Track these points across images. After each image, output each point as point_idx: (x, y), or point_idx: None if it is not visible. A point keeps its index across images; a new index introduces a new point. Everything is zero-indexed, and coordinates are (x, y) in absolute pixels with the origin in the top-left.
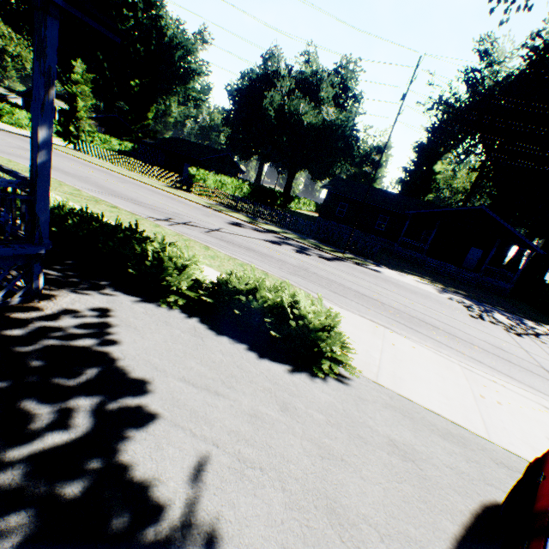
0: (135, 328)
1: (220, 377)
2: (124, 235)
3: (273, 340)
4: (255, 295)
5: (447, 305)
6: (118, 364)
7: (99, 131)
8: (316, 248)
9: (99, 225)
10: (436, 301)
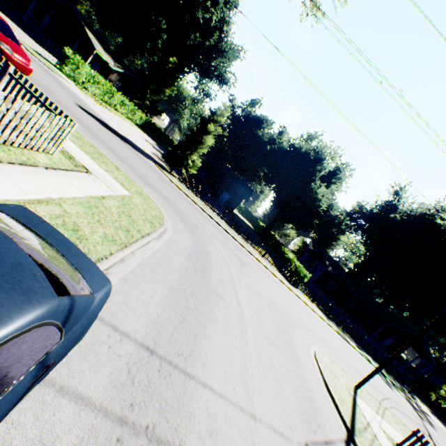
0: None
1: None
2: None
3: None
4: None
5: None
6: None
7: (116, 85)
8: (405, 394)
9: None
10: None
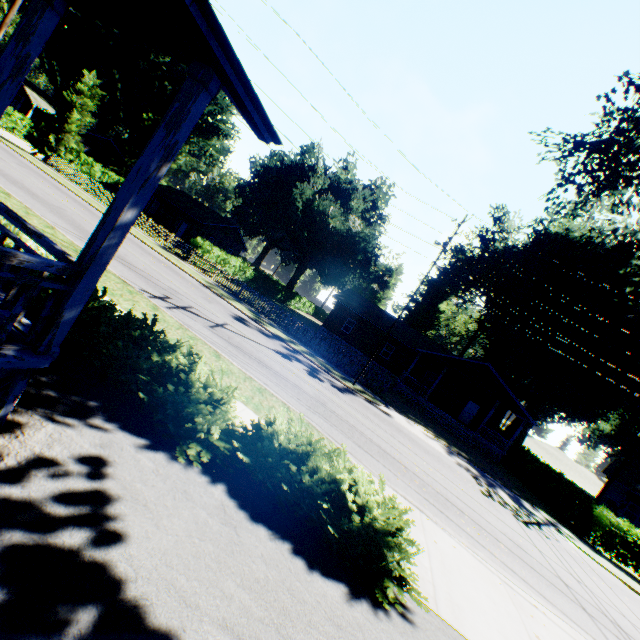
0: (146, 504)
1: (271, 615)
2: (140, 335)
3: (326, 538)
4: (305, 462)
5: (459, 474)
6: (128, 591)
7: None
8: (326, 370)
9: (98, 305)
10: (448, 467)
